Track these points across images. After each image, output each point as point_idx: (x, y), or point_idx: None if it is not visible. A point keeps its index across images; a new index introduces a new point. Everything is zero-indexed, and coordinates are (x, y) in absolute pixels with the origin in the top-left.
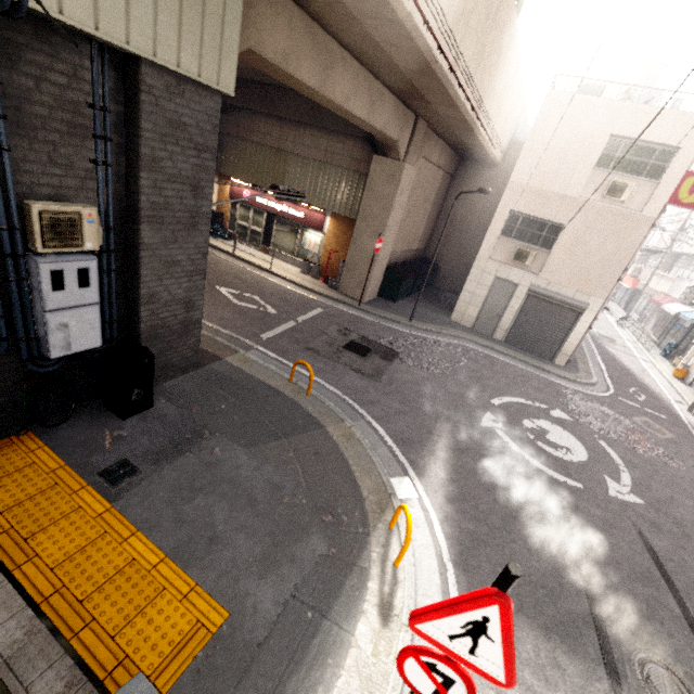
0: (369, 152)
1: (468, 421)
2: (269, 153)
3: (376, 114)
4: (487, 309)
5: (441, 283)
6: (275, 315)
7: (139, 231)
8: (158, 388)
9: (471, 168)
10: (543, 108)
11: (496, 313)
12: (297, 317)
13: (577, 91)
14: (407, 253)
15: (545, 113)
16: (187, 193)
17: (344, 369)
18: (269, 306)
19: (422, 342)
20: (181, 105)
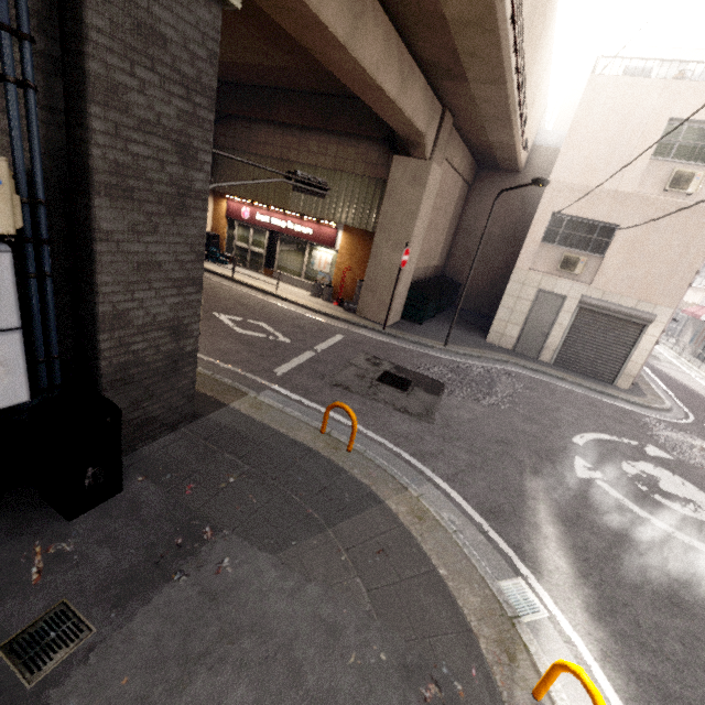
0: (386, 154)
1: (560, 471)
2: (270, 164)
3: (406, 95)
4: (530, 327)
5: (463, 303)
6: (289, 343)
7: (91, 208)
8: (133, 457)
9: (490, 177)
10: (586, 96)
11: (541, 332)
12: (315, 345)
13: (623, 75)
14: (427, 270)
15: (589, 100)
16: (170, 155)
17: (385, 408)
18: (280, 334)
19: (465, 368)
20: (158, 2)
